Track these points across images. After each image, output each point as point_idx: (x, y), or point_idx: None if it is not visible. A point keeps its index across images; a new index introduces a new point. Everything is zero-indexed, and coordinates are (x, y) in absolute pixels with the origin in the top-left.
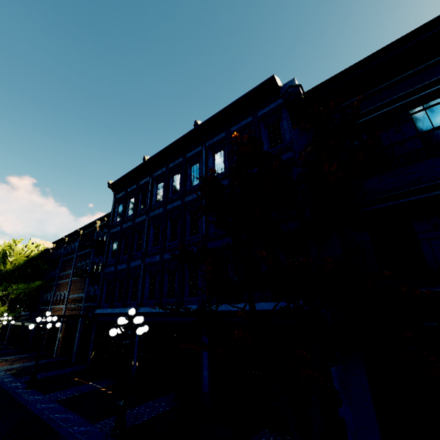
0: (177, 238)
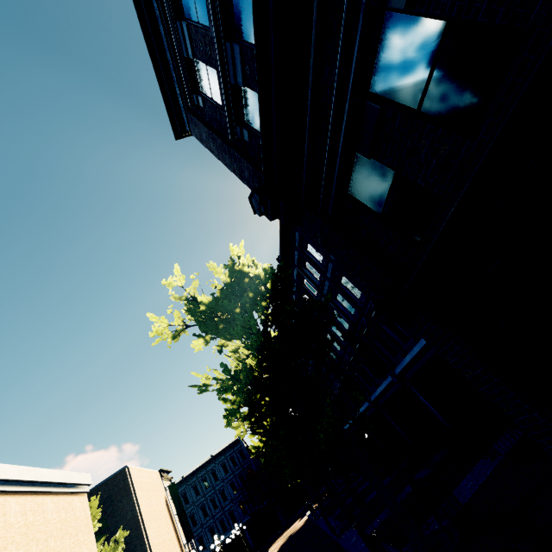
0: (217, 507)
